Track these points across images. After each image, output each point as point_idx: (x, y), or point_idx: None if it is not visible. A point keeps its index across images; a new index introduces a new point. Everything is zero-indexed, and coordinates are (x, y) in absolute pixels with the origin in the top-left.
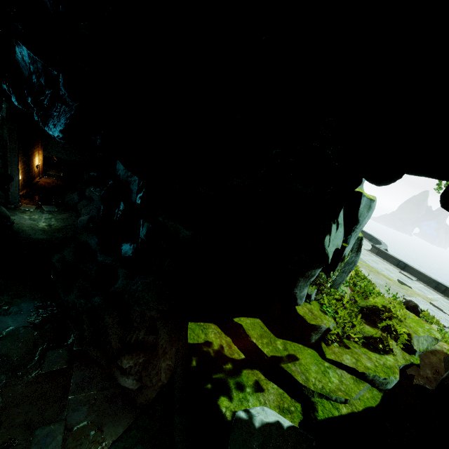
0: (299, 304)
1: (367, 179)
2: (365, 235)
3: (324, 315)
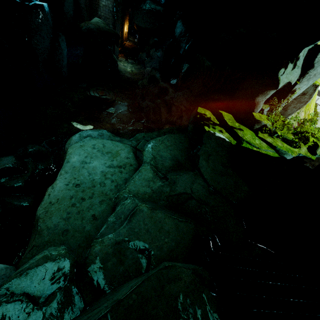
0: (255, 112)
1: None
2: None
3: (267, 120)
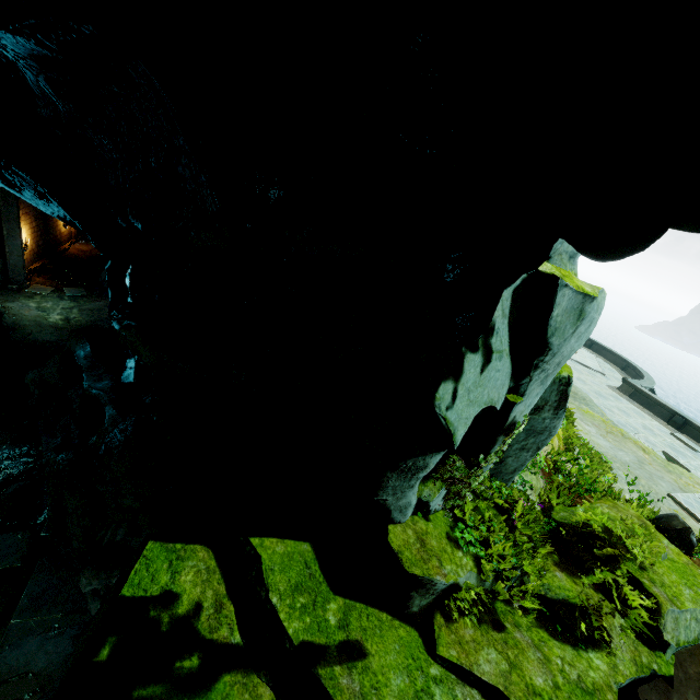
0: (399, 520)
1: (571, 242)
2: (614, 359)
3: (453, 549)
